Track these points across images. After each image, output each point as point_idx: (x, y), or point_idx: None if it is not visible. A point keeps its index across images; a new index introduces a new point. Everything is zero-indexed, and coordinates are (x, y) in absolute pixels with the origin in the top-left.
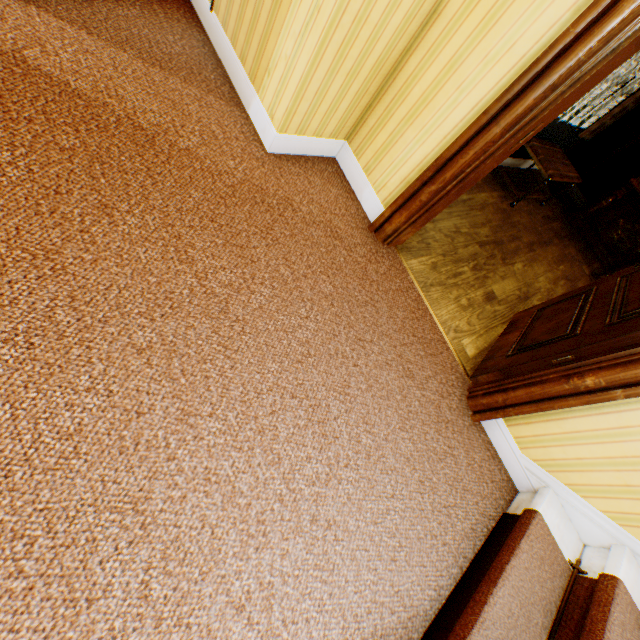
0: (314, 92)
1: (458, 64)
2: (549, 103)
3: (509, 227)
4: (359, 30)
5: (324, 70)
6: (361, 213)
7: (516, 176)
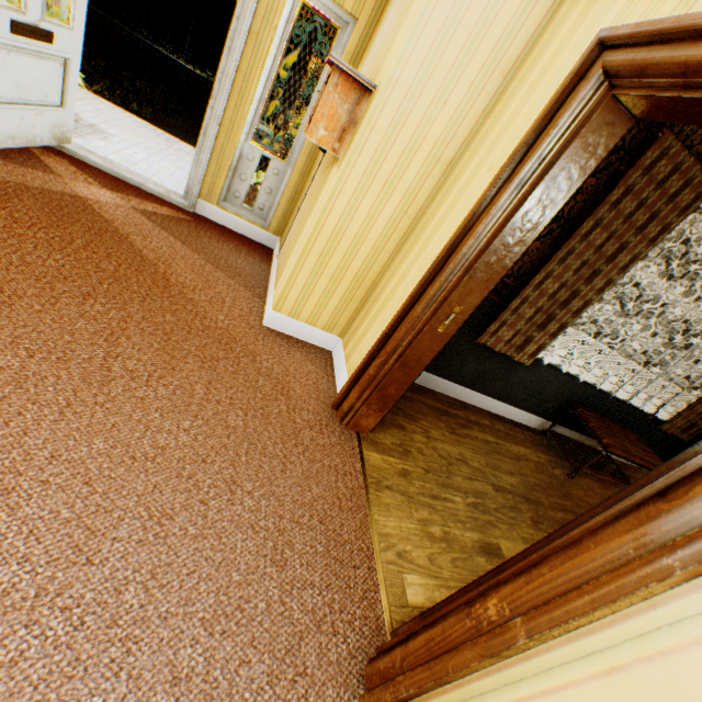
0: (302, 285)
1: (406, 274)
2: (455, 285)
3: (560, 494)
4: (334, 249)
5: (309, 270)
6: (331, 392)
7: (589, 455)
